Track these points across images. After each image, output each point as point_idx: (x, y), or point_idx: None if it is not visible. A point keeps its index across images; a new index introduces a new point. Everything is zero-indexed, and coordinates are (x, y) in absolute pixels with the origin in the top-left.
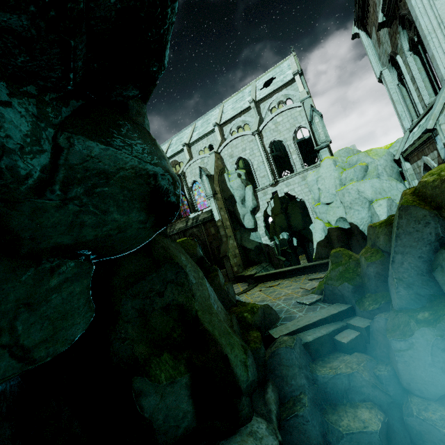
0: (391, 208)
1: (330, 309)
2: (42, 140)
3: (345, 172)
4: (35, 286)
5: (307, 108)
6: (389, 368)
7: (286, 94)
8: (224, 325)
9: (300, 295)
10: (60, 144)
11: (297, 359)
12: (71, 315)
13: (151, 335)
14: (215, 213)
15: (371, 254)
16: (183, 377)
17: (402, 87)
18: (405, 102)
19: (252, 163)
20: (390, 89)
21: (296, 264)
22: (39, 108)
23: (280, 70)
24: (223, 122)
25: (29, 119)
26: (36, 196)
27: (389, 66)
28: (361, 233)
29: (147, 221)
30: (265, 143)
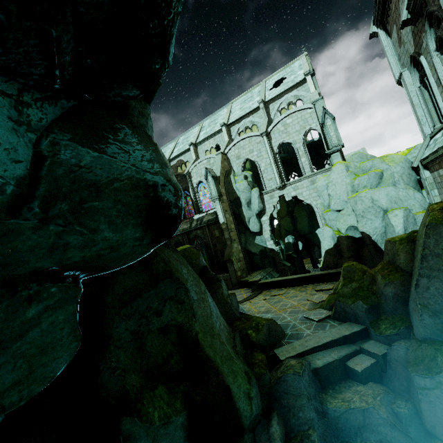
0: (407, 219)
1: (341, 329)
2: (20, 148)
3: (358, 179)
4: (7, 319)
5: (319, 110)
6: (410, 406)
7: (296, 95)
8: (226, 348)
9: (307, 308)
10: (43, 152)
11: (306, 389)
12: (52, 348)
13: (146, 361)
14: (220, 216)
15: (389, 272)
16: (179, 416)
17: (424, 90)
18: (426, 106)
19: (259, 165)
20: (410, 92)
21: (301, 269)
22: (17, 110)
23: (291, 70)
24: (231, 122)
25: (3, 123)
26: (8, 216)
27: (410, 67)
28: (373, 244)
29: (143, 238)
30: (274, 145)
